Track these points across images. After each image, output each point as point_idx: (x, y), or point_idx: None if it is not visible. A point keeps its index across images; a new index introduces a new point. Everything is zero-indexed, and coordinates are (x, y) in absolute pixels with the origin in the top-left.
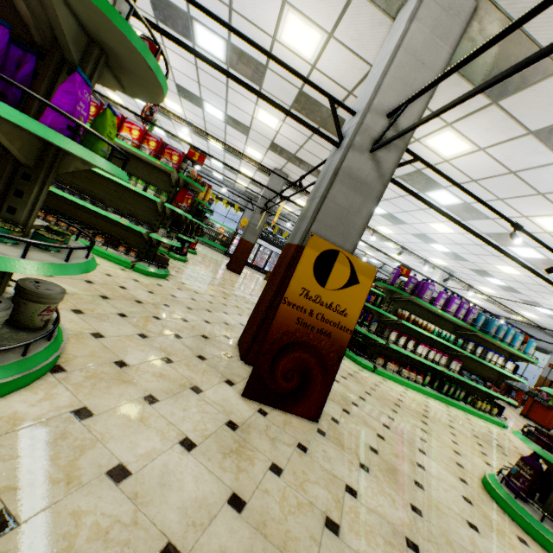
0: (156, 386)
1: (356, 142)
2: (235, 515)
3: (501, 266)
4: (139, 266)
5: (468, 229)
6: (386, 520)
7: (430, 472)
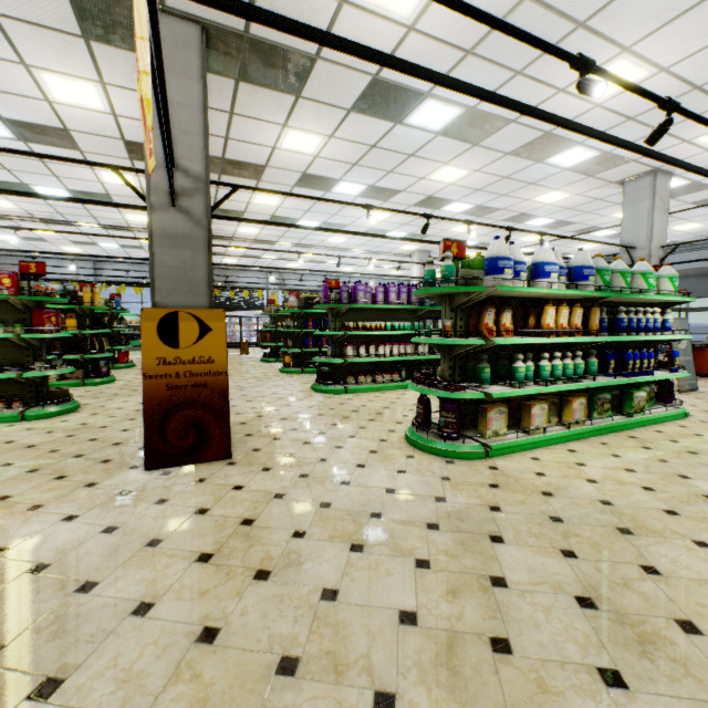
0: (44, 498)
1: (154, 203)
2: (106, 535)
3: (455, 228)
4: (31, 413)
5: (324, 229)
6: (264, 491)
7: (347, 447)
